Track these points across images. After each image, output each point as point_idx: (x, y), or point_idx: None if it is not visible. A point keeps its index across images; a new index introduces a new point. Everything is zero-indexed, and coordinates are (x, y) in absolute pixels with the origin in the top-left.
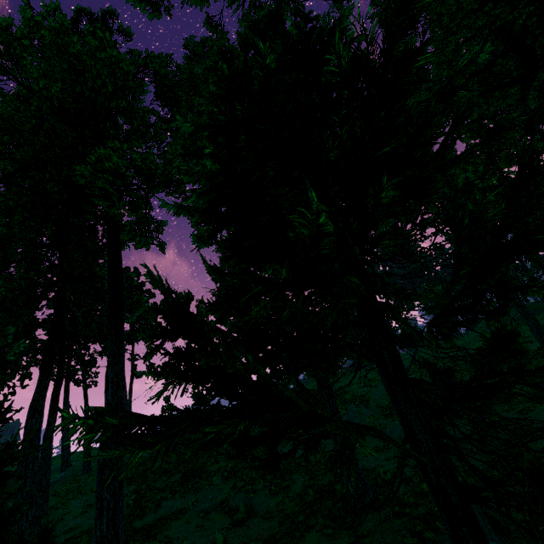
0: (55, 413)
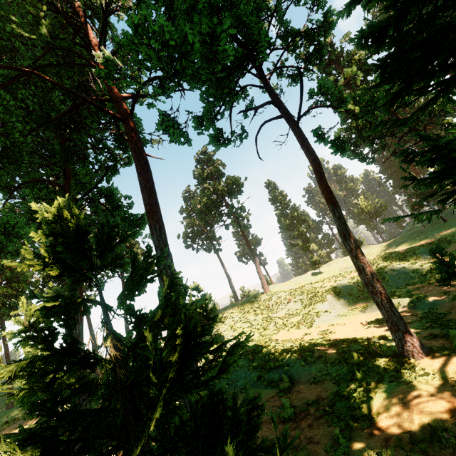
0: (81, 324)
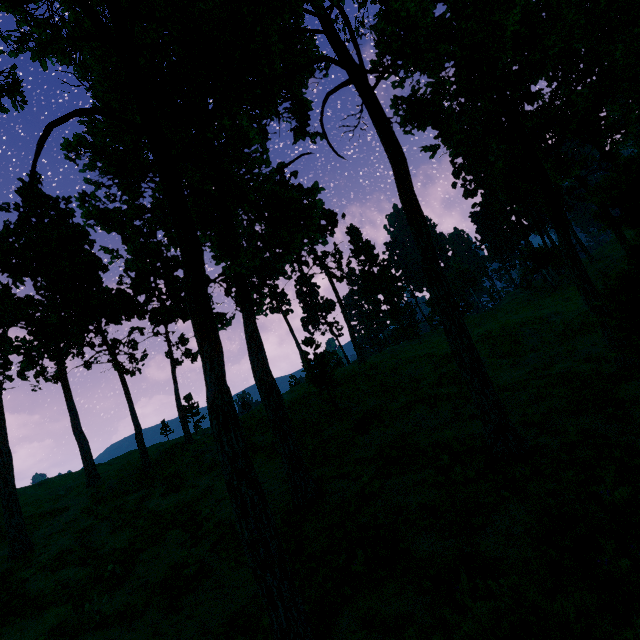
0: None
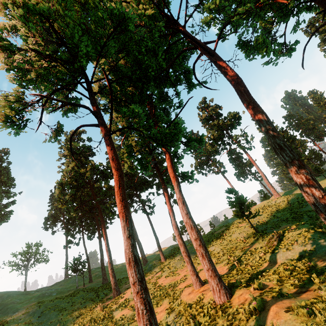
0: (173, 213)
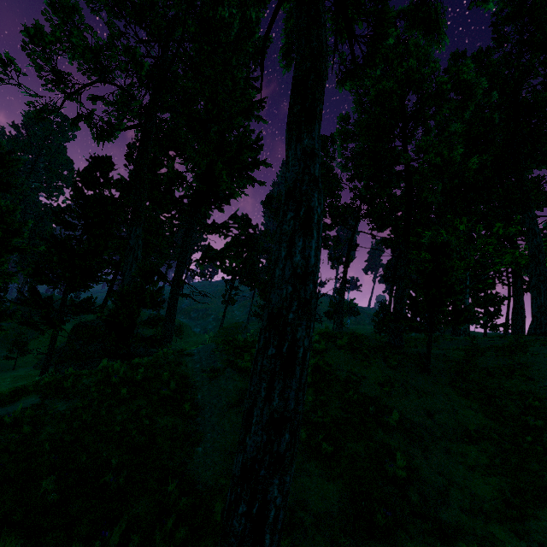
0: None
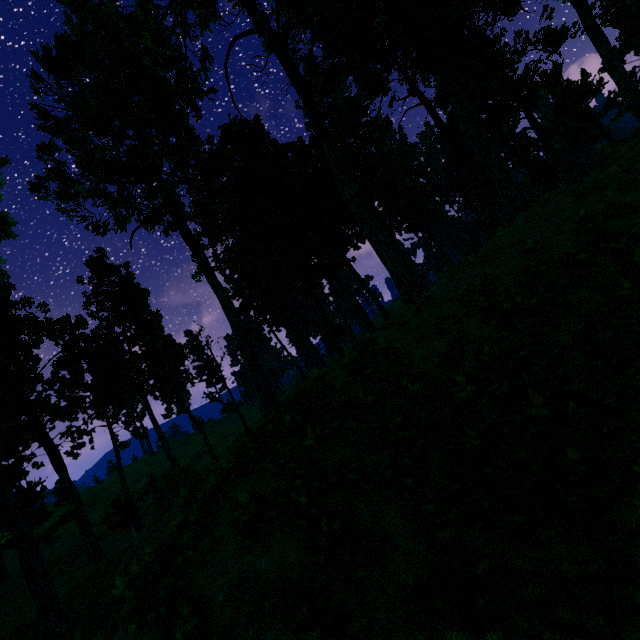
0: None
